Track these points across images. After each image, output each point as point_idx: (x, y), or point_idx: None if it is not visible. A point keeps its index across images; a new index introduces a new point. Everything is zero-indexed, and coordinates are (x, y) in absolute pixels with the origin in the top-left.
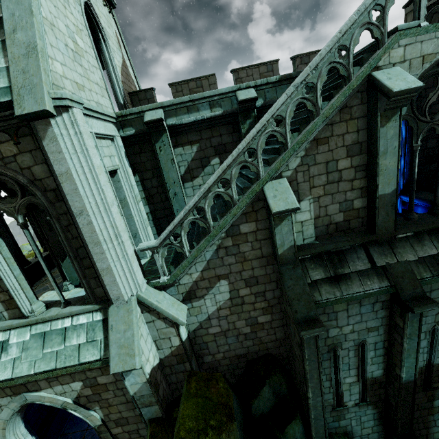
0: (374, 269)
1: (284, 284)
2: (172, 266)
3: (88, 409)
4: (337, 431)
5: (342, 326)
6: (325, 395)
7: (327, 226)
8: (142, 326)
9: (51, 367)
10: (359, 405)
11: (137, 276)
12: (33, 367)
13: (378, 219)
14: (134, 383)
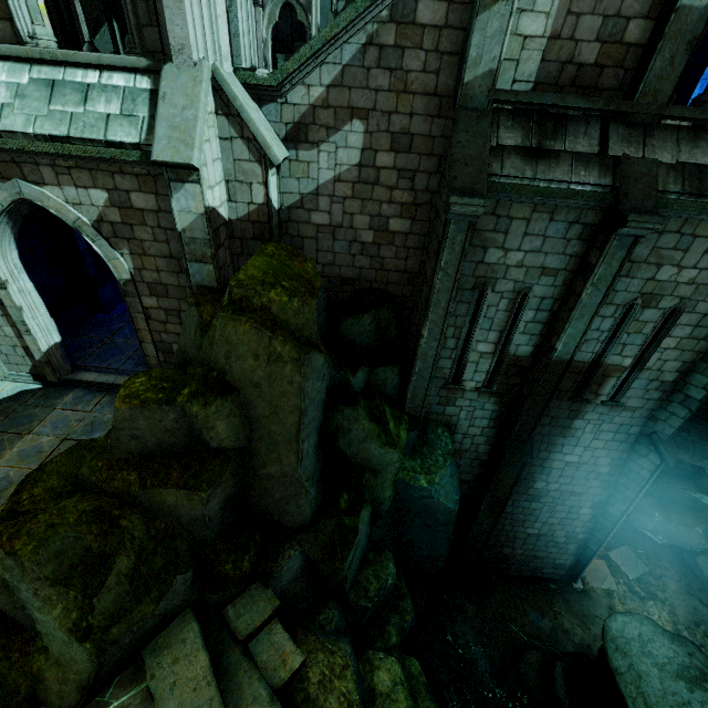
0: (601, 158)
1: (453, 136)
2: (282, 57)
3: (112, 247)
4: (437, 419)
5: (510, 249)
6: (442, 360)
7: (563, 65)
8: (212, 132)
9: (61, 132)
10: (480, 389)
11: (220, 29)
12: (32, 124)
13: (652, 67)
14: (185, 209)
